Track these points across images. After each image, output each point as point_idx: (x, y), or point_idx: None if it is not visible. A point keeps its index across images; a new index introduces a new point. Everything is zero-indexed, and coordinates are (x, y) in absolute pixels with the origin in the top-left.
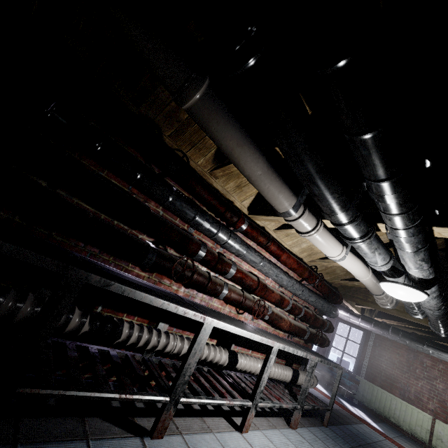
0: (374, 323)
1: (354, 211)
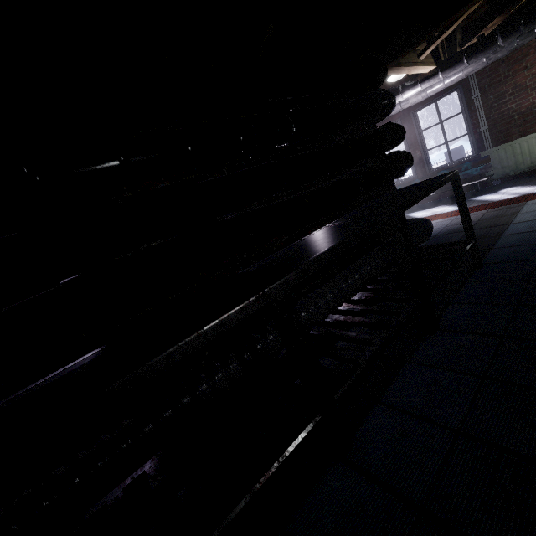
0: (466, 56)
1: None
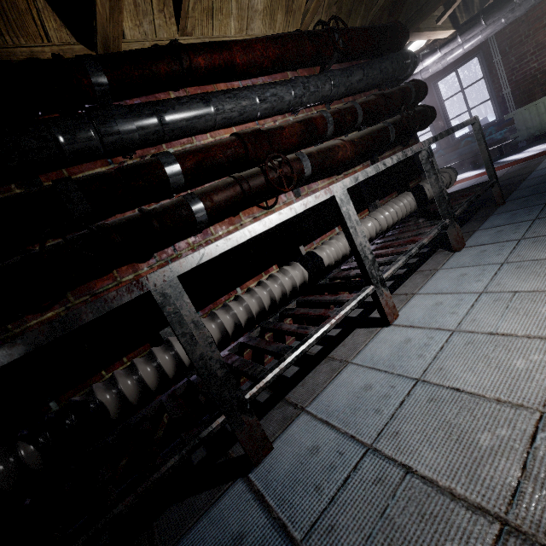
0: (484, 17)
1: None
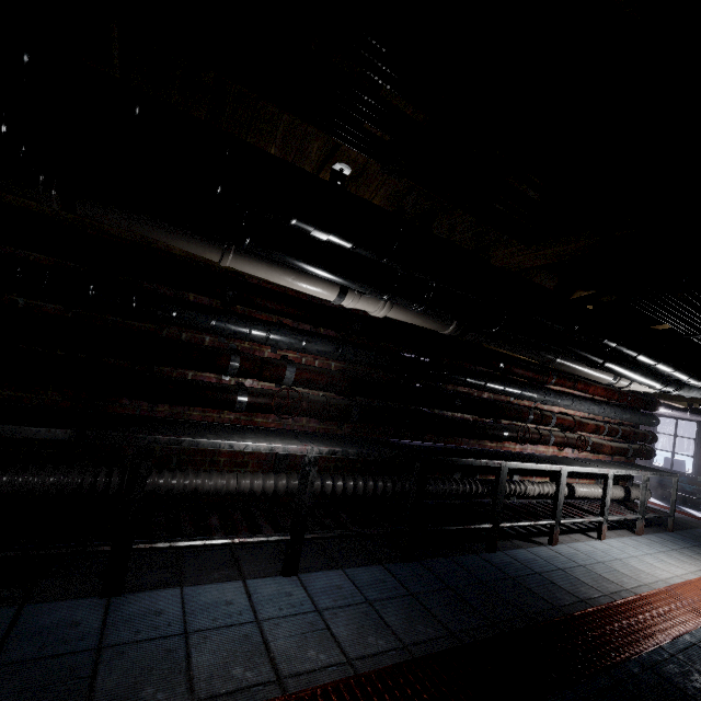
0: None
1: (666, 381)
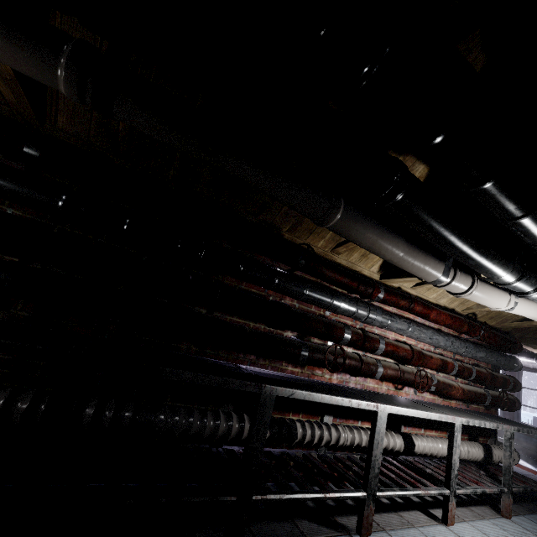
0: None
1: (519, 268)
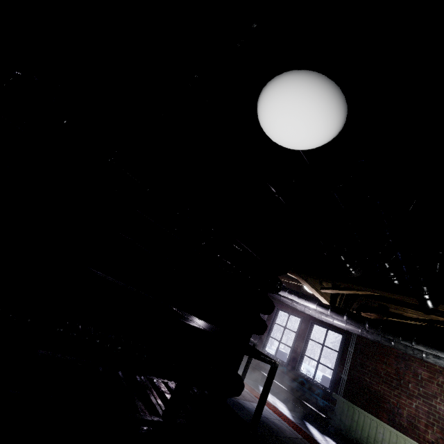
0: (347, 315)
1: None
